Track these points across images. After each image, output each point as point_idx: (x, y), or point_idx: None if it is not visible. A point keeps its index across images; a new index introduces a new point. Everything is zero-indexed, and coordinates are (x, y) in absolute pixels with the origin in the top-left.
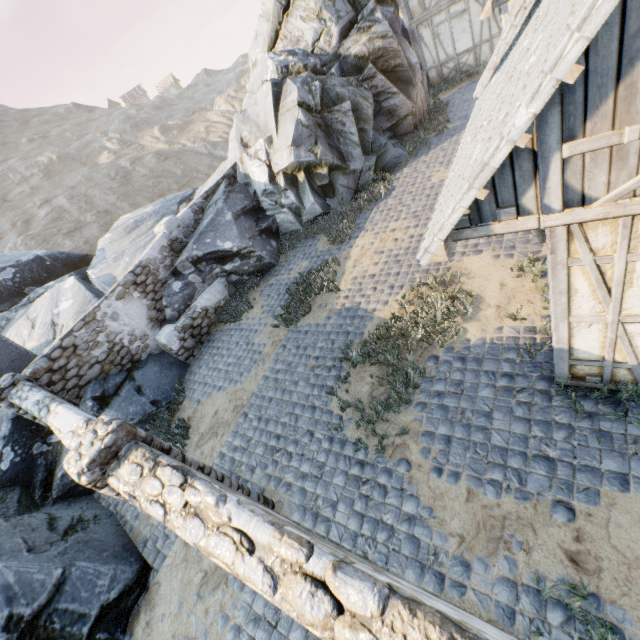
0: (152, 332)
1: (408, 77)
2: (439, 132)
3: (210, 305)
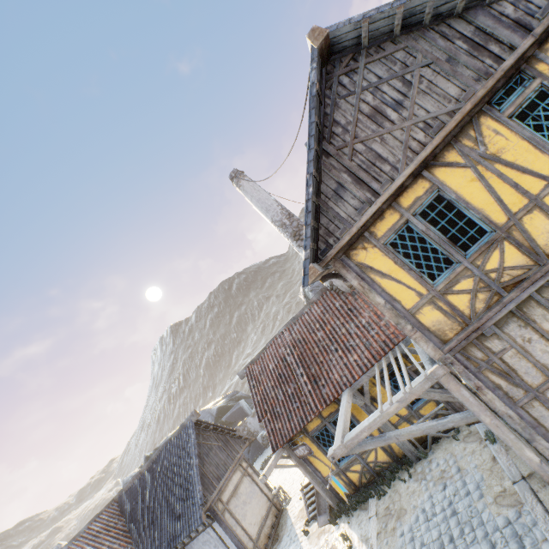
0: (261, 430)
1: None
2: None
3: None
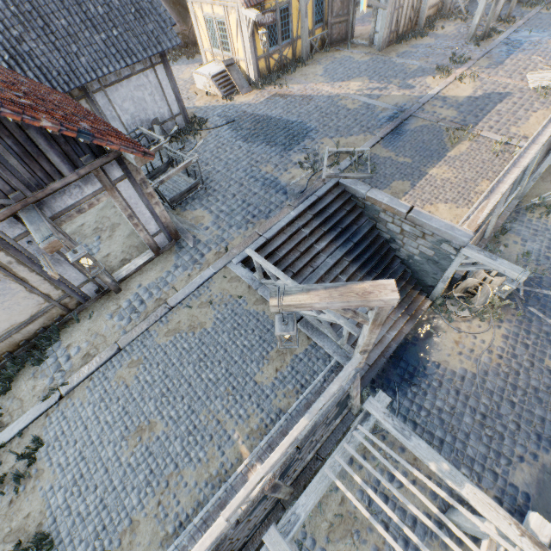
0: None
1: (187, 6)
2: (187, 57)
3: None
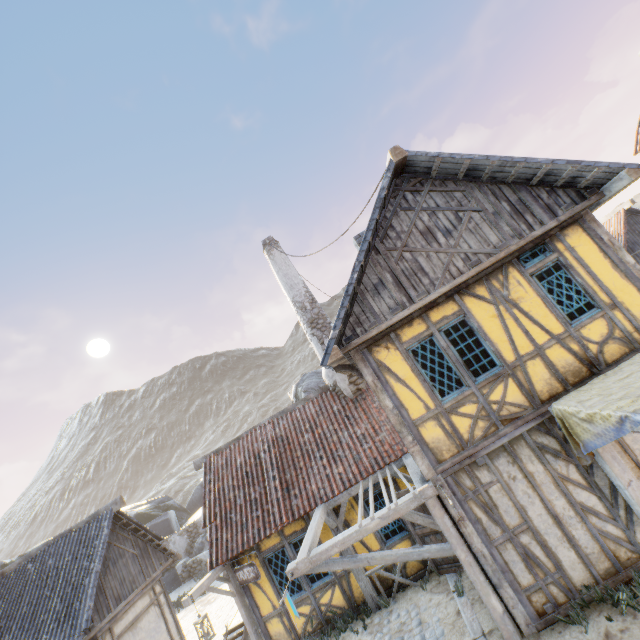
0: (185, 556)
1: None
2: None
3: (205, 559)
